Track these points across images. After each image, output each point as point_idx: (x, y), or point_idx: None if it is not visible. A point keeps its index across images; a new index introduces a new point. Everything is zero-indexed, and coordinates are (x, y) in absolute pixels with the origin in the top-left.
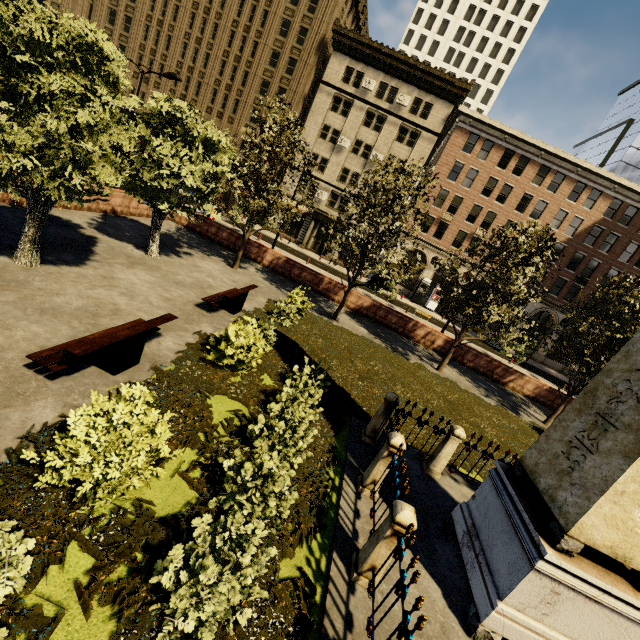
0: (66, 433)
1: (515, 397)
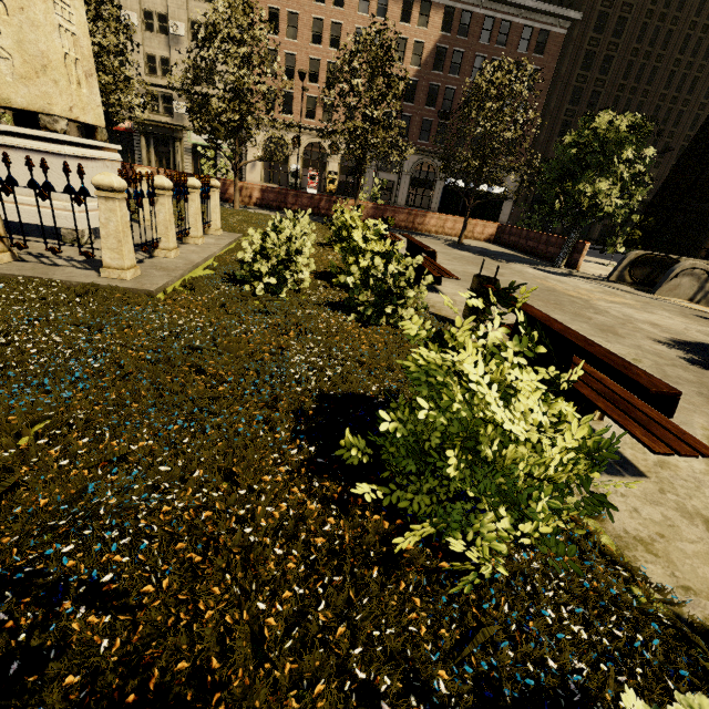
0: None
1: None
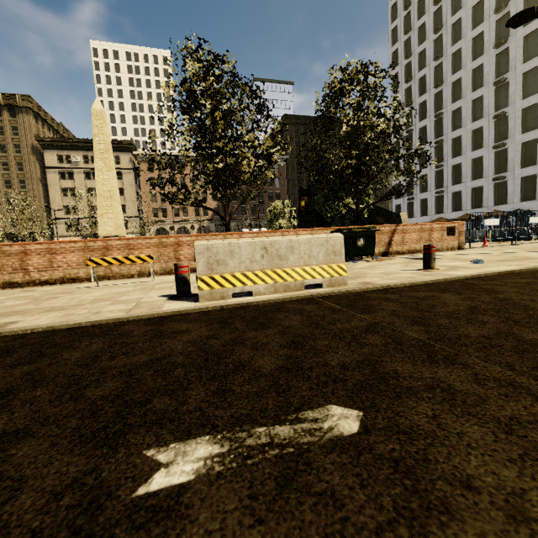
0: None
1: None
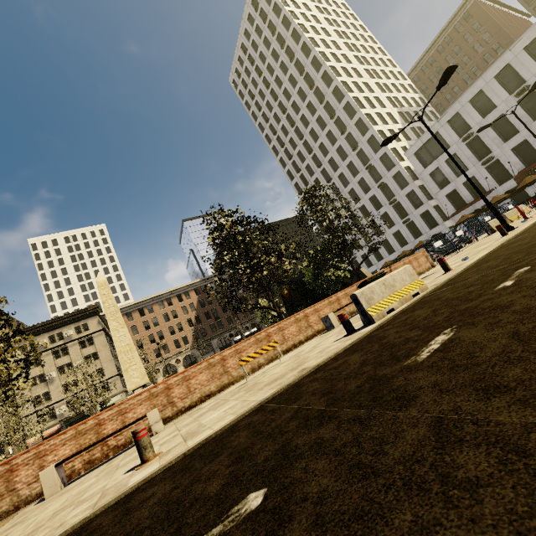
0: None
1: None
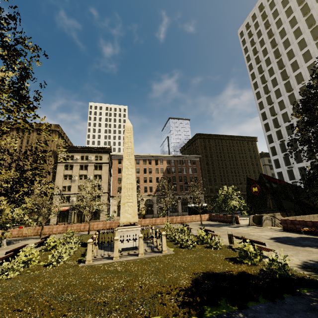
0: (17, 257)
1: (161, 226)
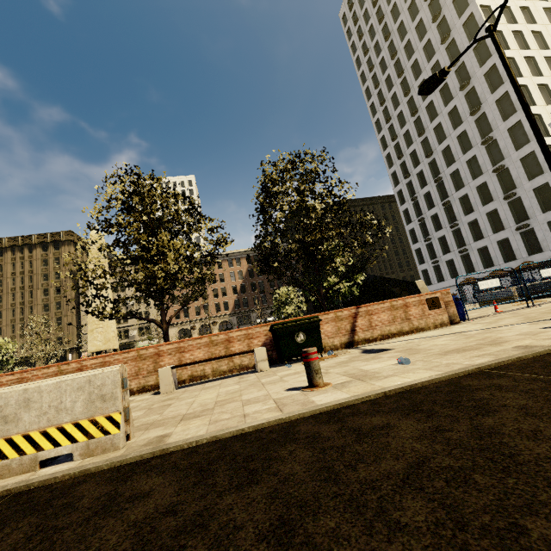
0: None
1: None
